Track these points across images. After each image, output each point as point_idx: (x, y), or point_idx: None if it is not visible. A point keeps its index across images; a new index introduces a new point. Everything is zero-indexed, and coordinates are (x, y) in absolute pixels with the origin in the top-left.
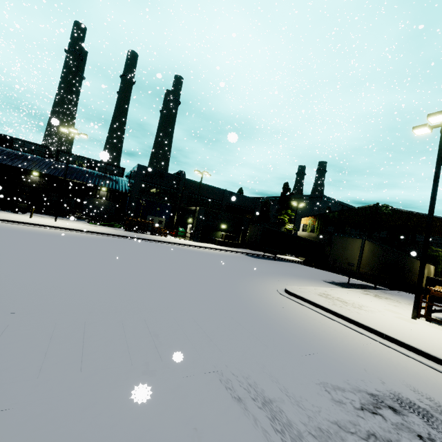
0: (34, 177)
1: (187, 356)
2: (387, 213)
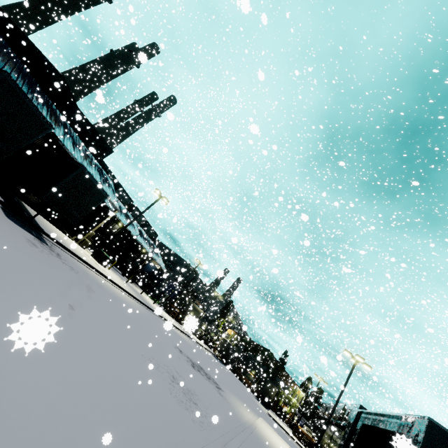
0: (118, 226)
1: None
2: (271, 358)
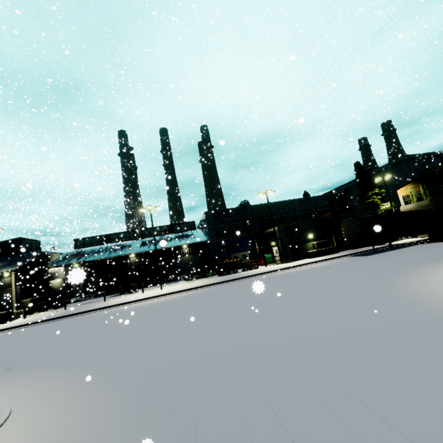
0: (133, 258)
1: (442, 426)
2: None
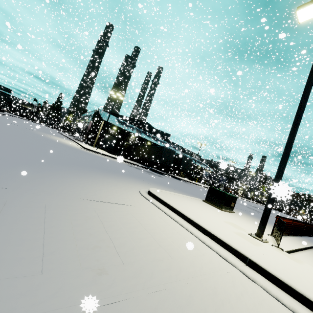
0: None
1: None
2: None
